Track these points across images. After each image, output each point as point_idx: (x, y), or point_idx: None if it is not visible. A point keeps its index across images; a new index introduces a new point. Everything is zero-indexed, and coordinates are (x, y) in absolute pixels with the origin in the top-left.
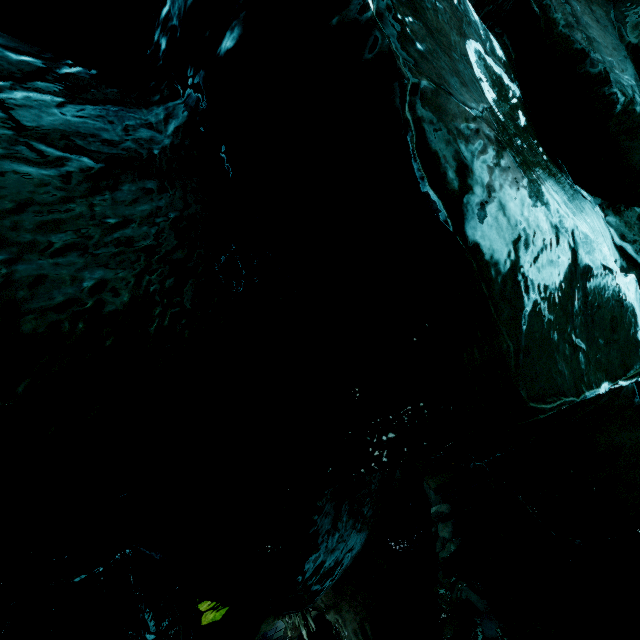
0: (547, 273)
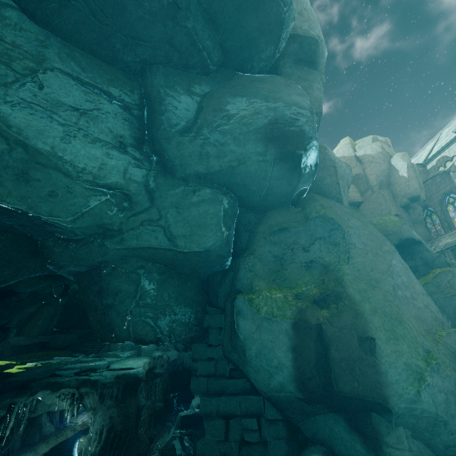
0: None
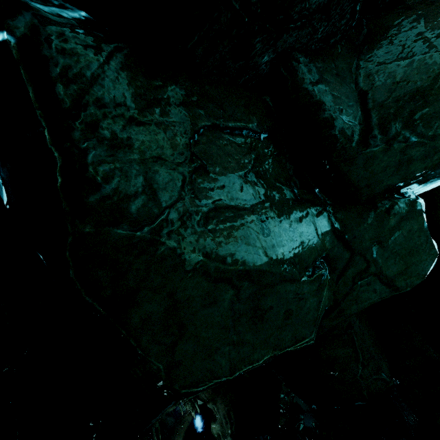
0: (201, 313)
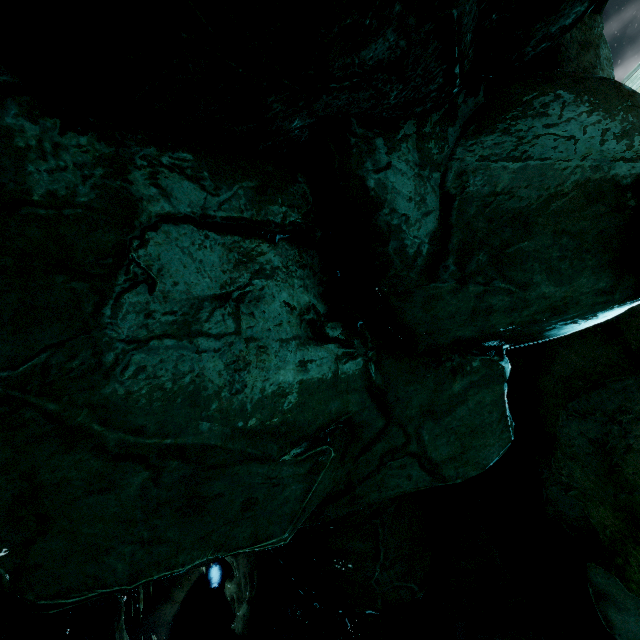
0: (83, 502)
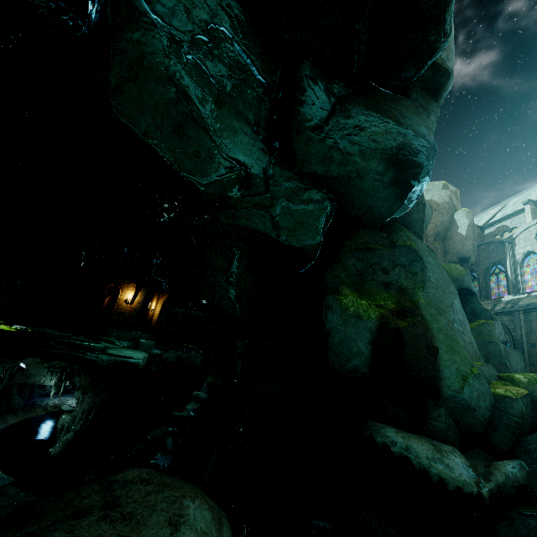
0: (152, 84)
